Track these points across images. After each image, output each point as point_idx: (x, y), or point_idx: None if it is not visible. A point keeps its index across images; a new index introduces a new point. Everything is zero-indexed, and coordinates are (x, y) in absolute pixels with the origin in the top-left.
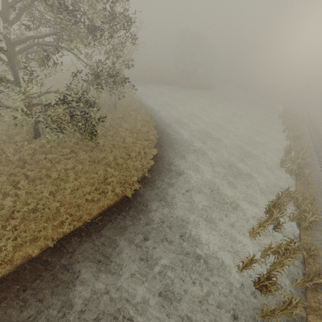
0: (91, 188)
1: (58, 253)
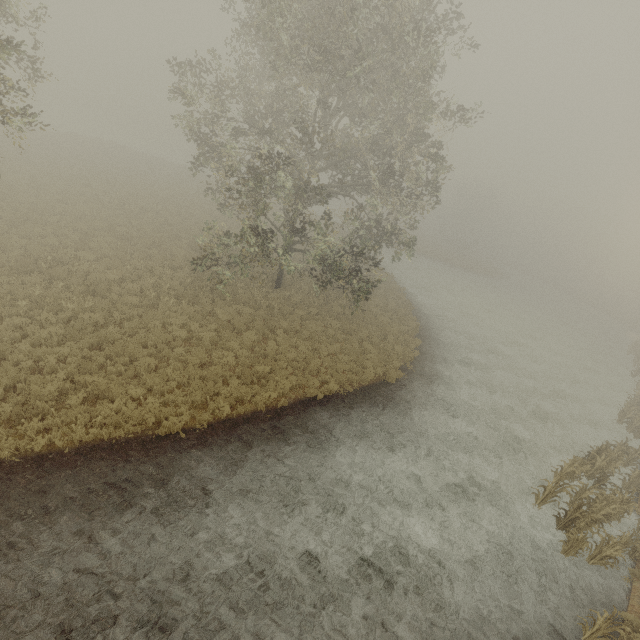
0: (348, 358)
1: (325, 408)
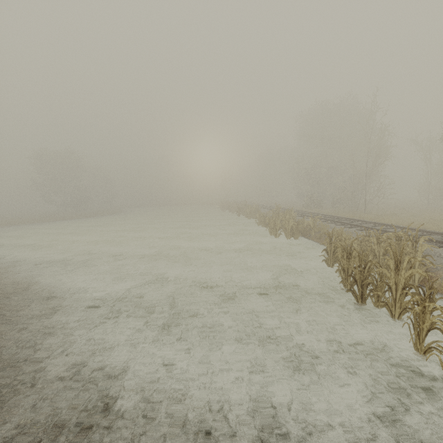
0: None
1: None
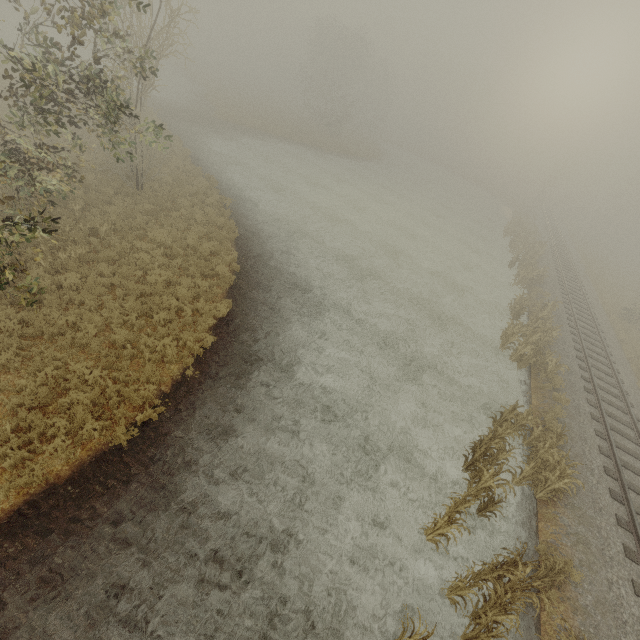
0: (0, 427)
1: None
